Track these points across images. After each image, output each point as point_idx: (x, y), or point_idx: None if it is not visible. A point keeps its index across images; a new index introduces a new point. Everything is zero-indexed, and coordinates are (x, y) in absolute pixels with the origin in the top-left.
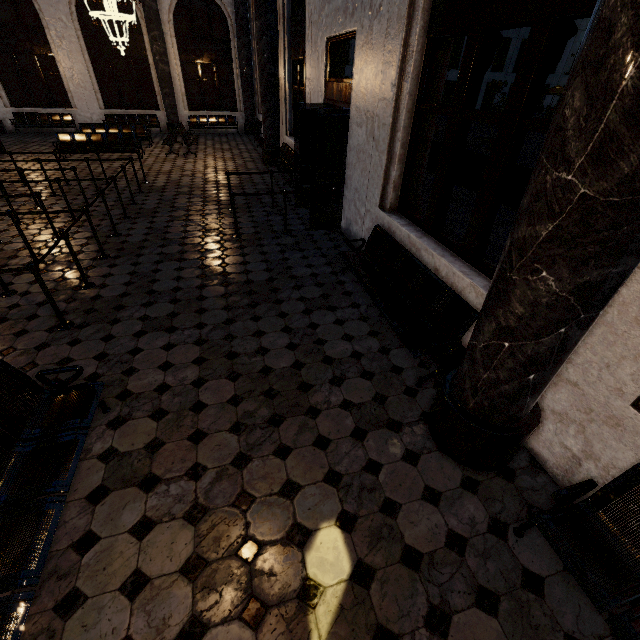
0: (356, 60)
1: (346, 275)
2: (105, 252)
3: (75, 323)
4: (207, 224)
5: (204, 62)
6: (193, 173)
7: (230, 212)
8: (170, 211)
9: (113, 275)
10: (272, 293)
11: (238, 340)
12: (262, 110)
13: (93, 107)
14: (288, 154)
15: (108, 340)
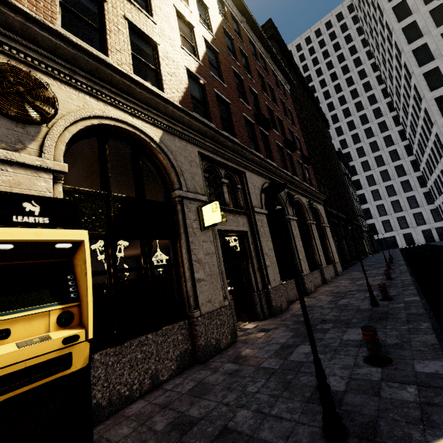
0: None
1: None
2: None
3: None
4: None
5: None
6: None
7: None
8: None
9: None
10: None
11: None
12: None
13: None
14: None
15: None
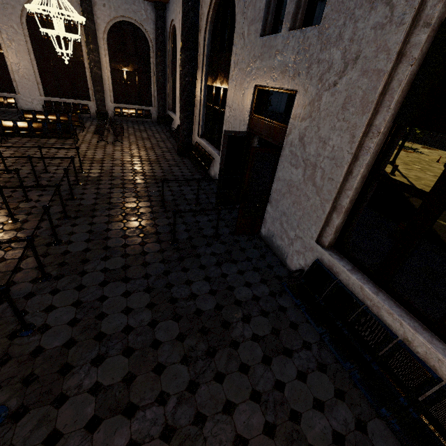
0: (294, 114)
1: (283, 297)
2: (46, 269)
3: (9, 409)
4: (144, 226)
5: (129, 70)
6: (122, 162)
7: (162, 211)
8: (107, 209)
9: (56, 308)
10: (225, 330)
11: (209, 424)
12: (180, 117)
13: (34, 94)
14: (202, 153)
15: (53, 444)
